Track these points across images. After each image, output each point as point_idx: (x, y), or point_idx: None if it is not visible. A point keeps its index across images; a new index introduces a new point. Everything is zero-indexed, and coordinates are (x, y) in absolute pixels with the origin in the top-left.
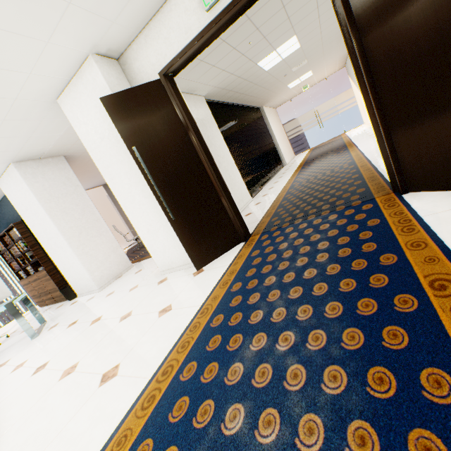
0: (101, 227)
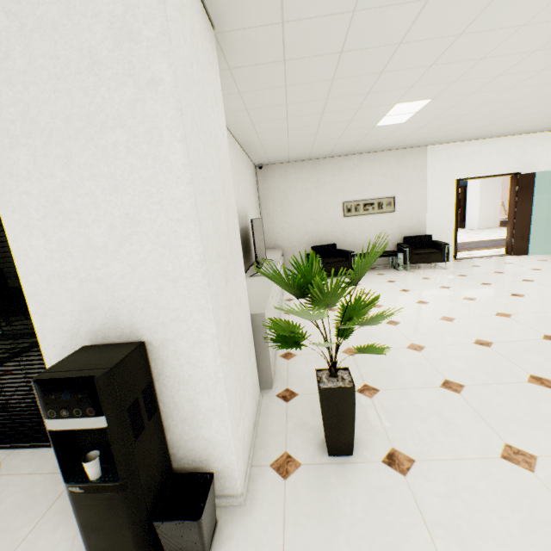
0: (496, 203)
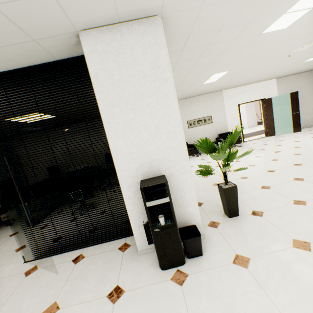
0: (254, 114)
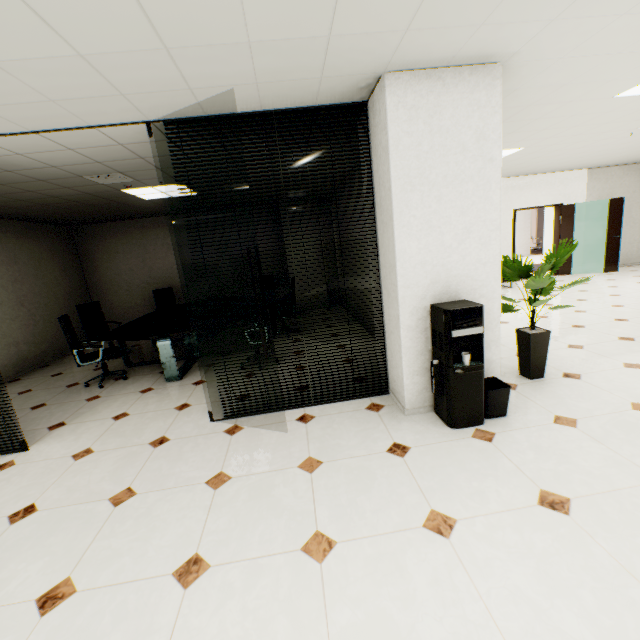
0: (527, 232)
